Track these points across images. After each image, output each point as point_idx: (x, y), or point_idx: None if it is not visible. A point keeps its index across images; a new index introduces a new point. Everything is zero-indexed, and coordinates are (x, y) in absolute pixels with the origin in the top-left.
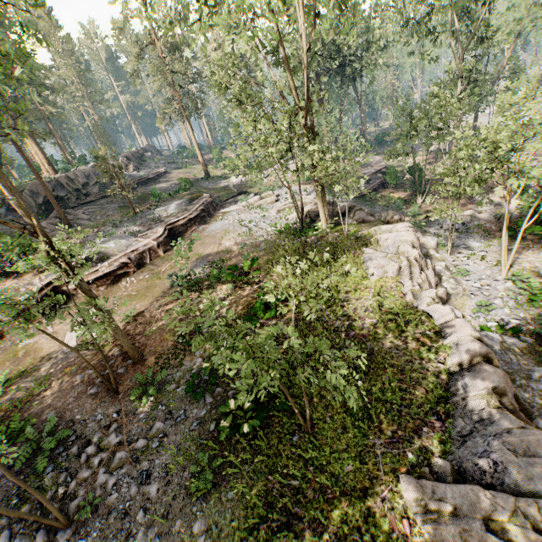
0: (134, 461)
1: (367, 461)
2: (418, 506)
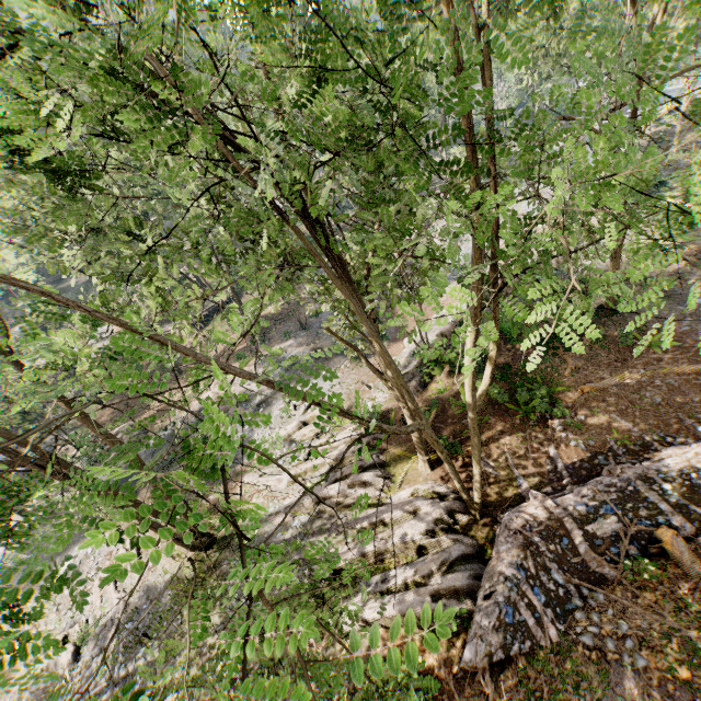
0: None
1: None
2: None
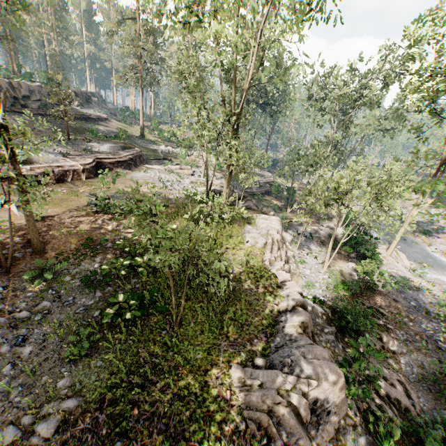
0: (12, 326)
1: (213, 353)
2: (239, 383)
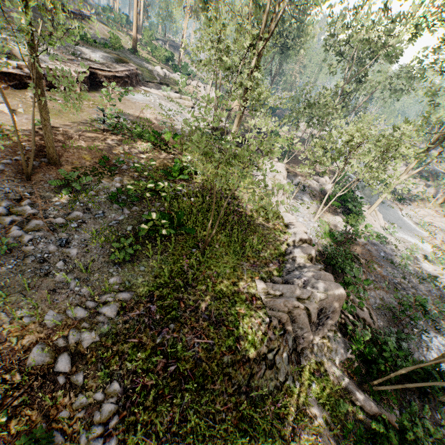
0: (52, 230)
1: (238, 270)
2: (263, 293)
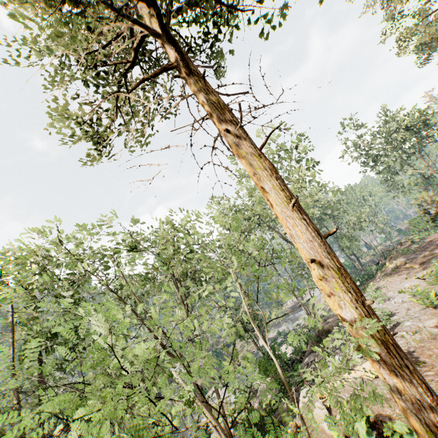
0: None
1: None
2: None
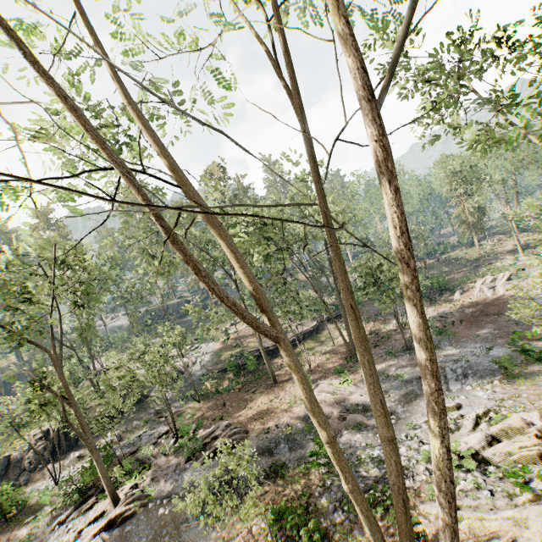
0: None
1: None
2: None
